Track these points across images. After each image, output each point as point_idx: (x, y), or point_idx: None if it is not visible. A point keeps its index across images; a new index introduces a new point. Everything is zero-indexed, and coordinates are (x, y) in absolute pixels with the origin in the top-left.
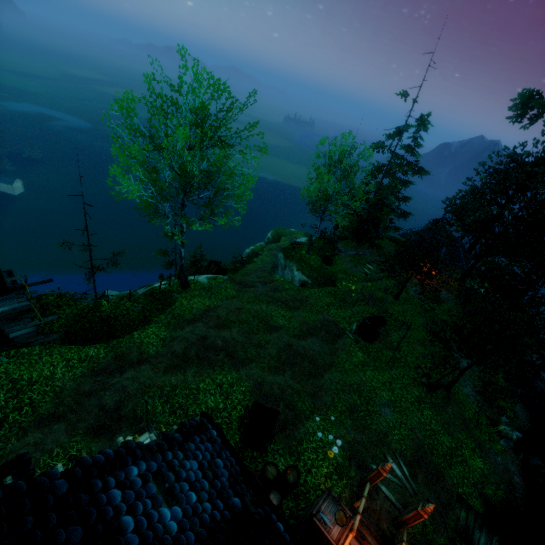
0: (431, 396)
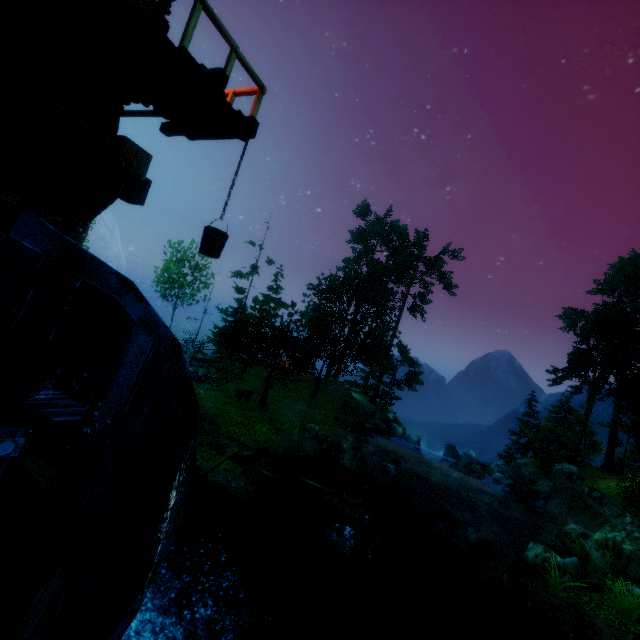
0: (241, 404)
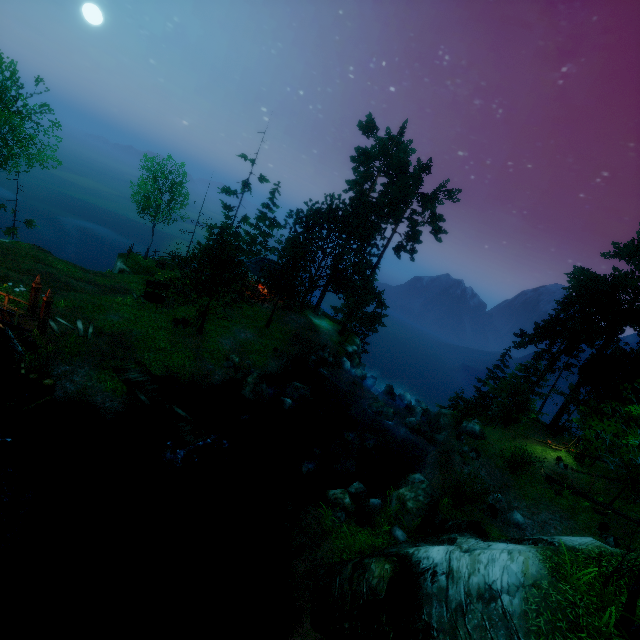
0: (178, 330)
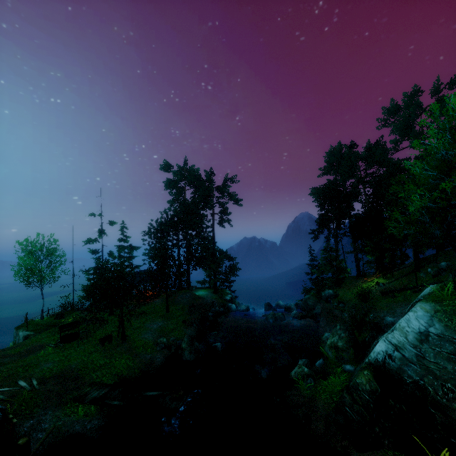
0: (106, 346)
